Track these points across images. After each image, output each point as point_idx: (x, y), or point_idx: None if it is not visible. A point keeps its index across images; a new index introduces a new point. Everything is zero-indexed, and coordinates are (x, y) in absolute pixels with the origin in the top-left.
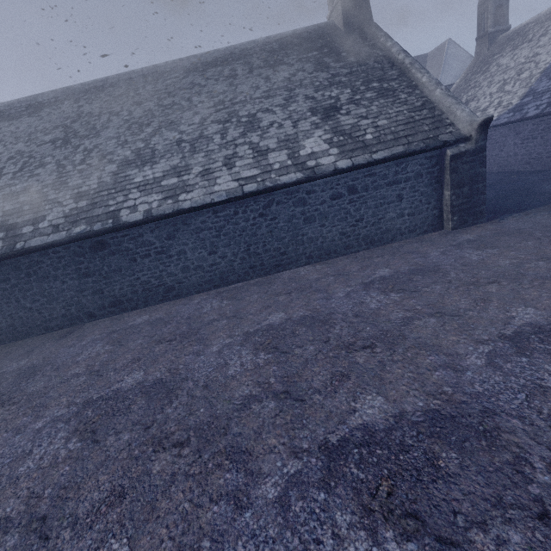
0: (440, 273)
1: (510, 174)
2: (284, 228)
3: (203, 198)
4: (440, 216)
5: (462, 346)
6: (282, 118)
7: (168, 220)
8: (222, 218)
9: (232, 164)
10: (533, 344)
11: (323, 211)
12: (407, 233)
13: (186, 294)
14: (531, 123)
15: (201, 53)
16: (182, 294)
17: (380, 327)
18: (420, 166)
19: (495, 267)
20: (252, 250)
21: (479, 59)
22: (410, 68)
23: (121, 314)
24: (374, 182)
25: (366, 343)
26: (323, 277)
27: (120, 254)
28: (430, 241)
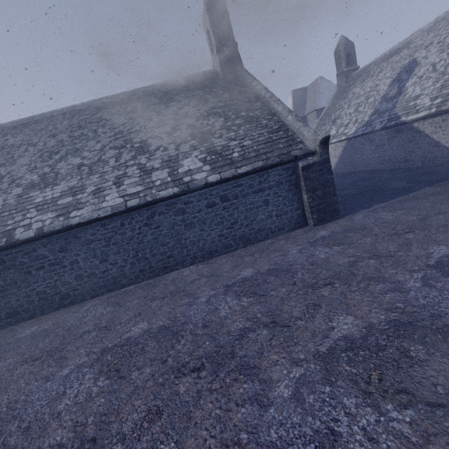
0: (290, 273)
1: (370, 172)
2: (168, 234)
3: (91, 214)
4: (303, 215)
5: (278, 369)
6: (168, 142)
7: (60, 235)
8: (110, 229)
9: (121, 182)
10: (340, 366)
11: (201, 217)
12: (278, 231)
13: (81, 300)
14: (379, 134)
15: (111, 95)
16: (78, 300)
17: (217, 341)
18: (279, 176)
19: (335, 266)
20: (141, 255)
21: (341, 89)
22: (269, 100)
23: (18, 324)
24: (242, 191)
25: (197, 363)
26: (198, 279)
27: (15, 268)
28: (295, 238)
